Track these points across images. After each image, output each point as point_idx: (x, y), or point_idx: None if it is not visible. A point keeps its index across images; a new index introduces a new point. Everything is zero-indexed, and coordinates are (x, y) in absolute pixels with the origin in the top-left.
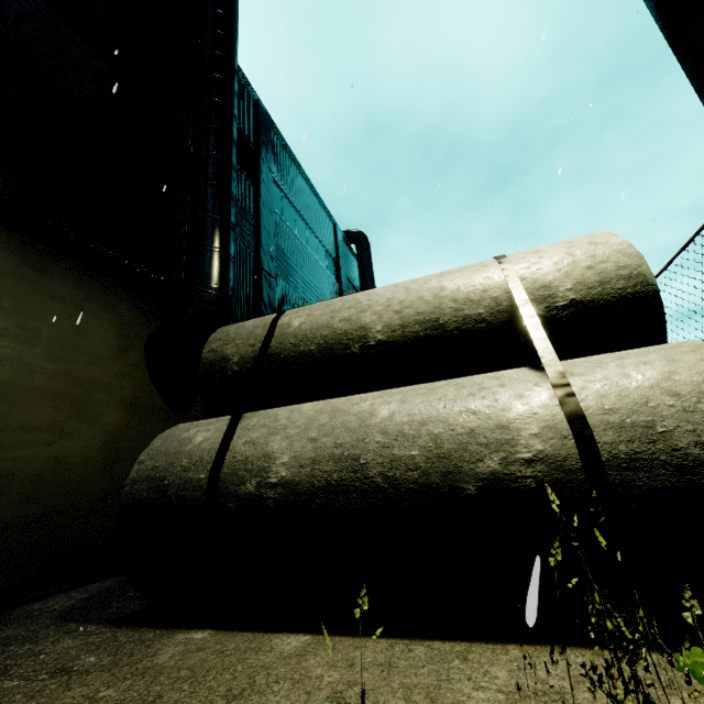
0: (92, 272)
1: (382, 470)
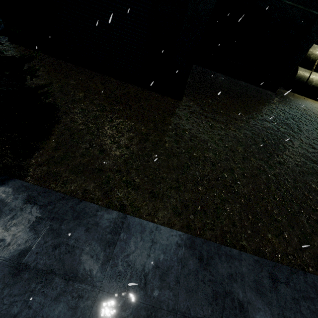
0: None
1: None
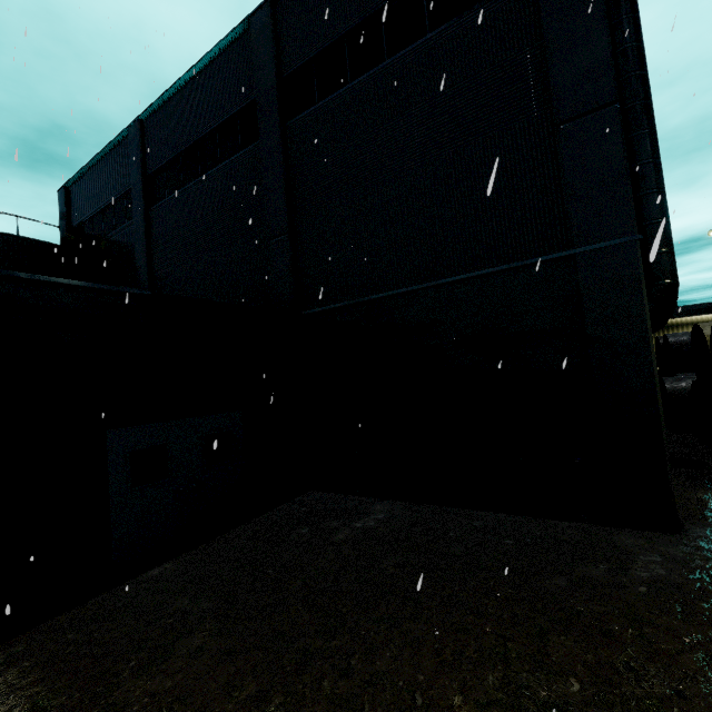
0: None
1: None
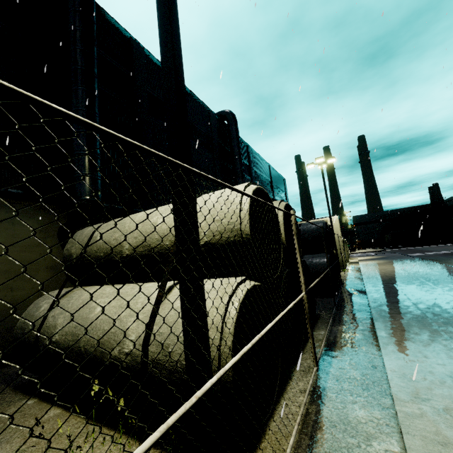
0: (16, 201)
1: (84, 344)
